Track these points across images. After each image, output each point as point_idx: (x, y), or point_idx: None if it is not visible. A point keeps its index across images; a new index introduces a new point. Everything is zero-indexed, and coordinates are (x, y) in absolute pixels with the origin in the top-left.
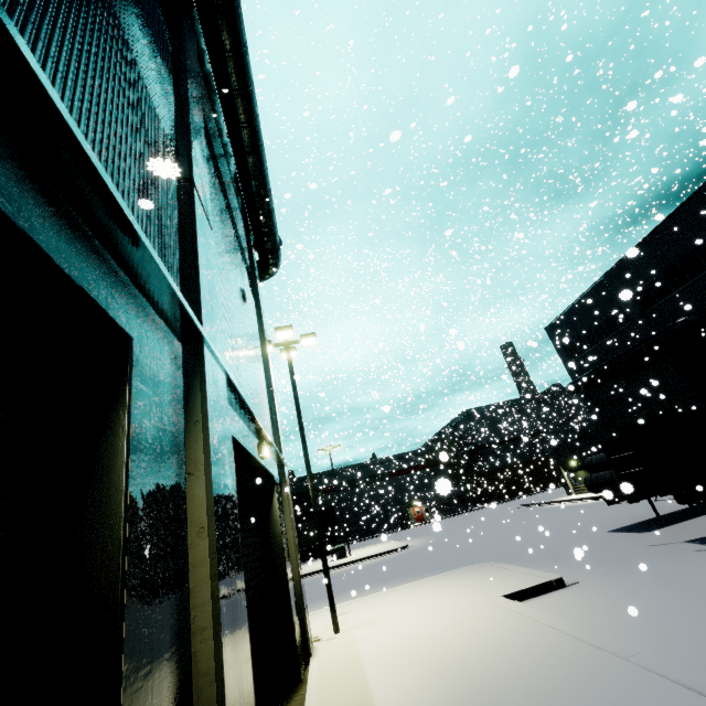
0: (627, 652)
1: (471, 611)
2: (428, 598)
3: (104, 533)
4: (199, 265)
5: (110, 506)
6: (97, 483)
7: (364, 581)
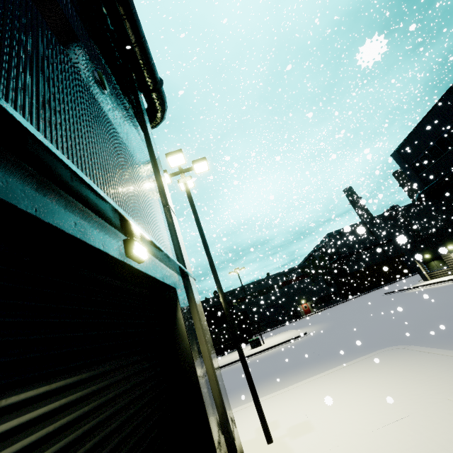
0: None
1: (436, 420)
2: (358, 393)
3: None
4: None
5: None
6: None
7: (280, 367)
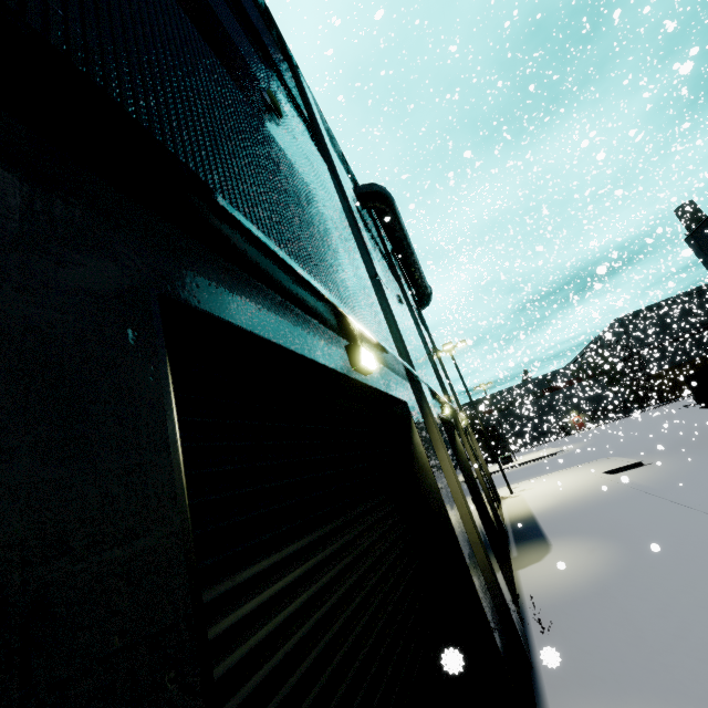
0: (629, 483)
1: (581, 480)
2: (562, 477)
3: (463, 457)
4: (445, 385)
5: (462, 453)
6: (459, 449)
7: (527, 475)
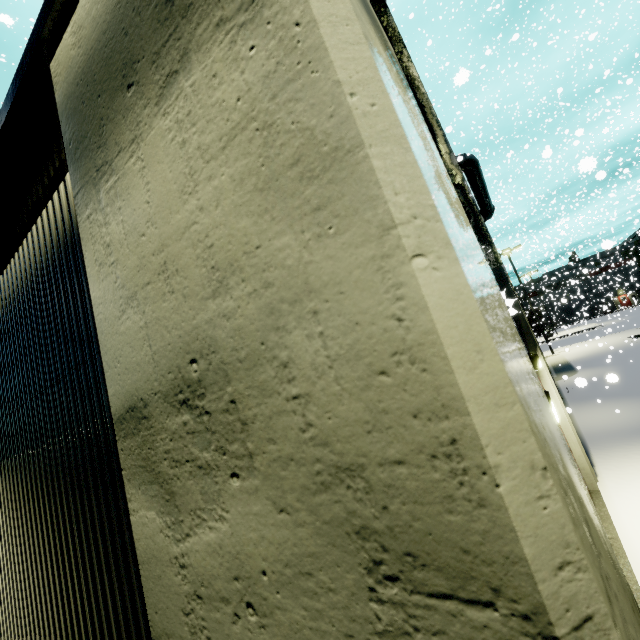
0: None
1: (609, 342)
2: (595, 342)
3: None
4: None
5: None
6: None
7: (566, 343)
